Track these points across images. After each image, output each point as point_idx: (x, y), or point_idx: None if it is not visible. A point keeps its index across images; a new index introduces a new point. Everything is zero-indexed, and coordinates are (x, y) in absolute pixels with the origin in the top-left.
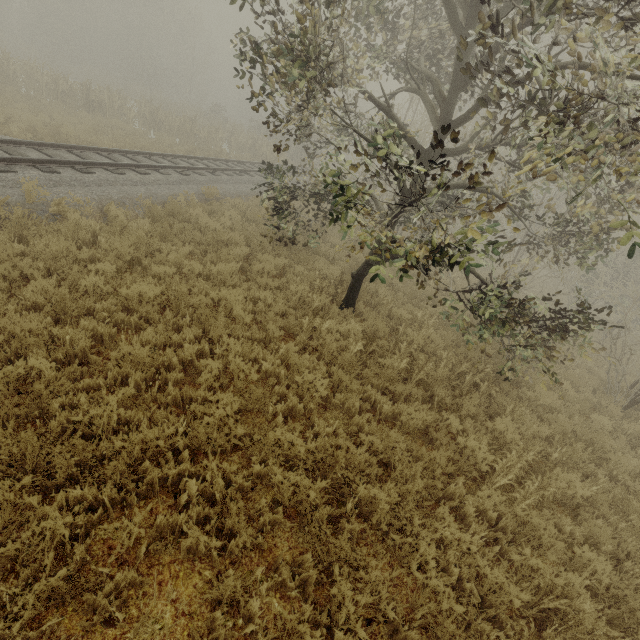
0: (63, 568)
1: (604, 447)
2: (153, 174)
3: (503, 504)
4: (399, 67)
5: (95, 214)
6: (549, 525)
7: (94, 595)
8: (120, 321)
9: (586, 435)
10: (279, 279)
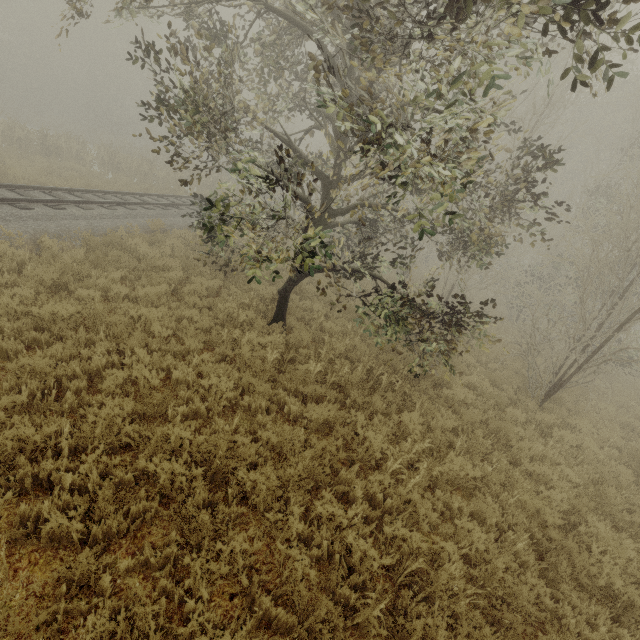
0: None
1: (509, 435)
2: (98, 209)
3: (391, 486)
4: (312, 109)
5: (27, 246)
6: (439, 504)
7: None
8: (31, 340)
9: (493, 425)
10: (211, 299)
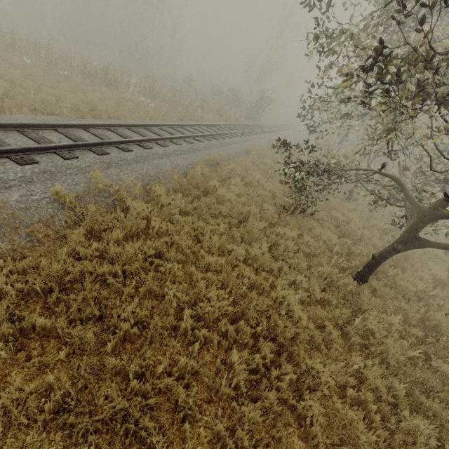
0: None
1: None
2: (170, 145)
3: None
4: None
5: (140, 193)
6: None
7: None
8: (200, 337)
9: None
10: (299, 254)
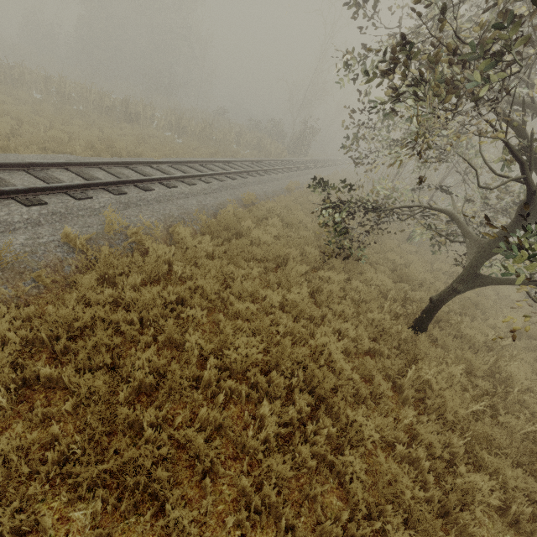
0: None
1: None
2: (198, 183)
3: None
4: None
5: (162, 236)
6: None
7: None
8: (226, 389)
9: None
10: (346, 300)
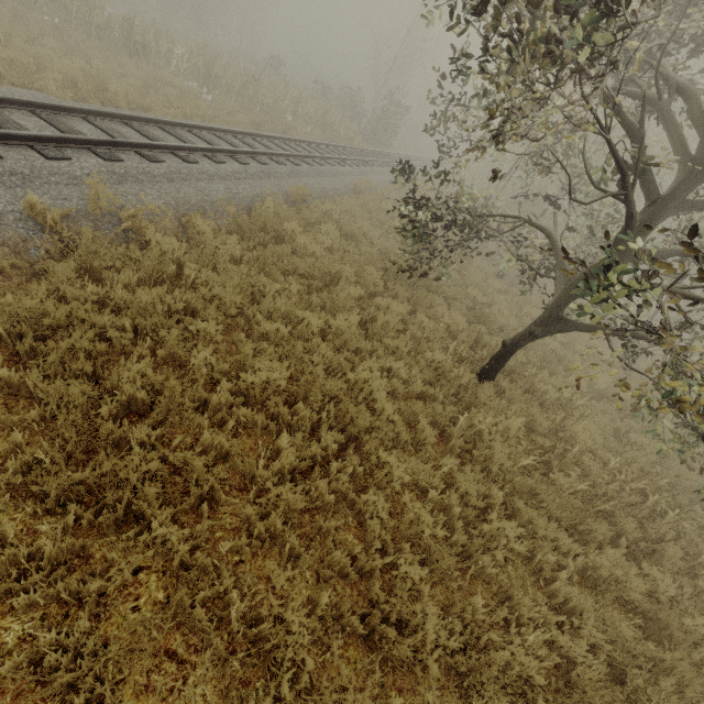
0: None
1: None
2: (229, 163)
3: None
4: None
5: (172, 227)
6: None
7: None
8: (239, 418)
9: None
10: (405, 336)
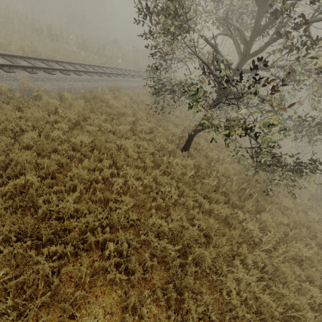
0: (49, 291)
1: (315, 230)
2: (85, 75)
3: (266, 259)
4: (220, 22)
5: (56, 96)
6: (288, 270)
7: (63, 302)
8: (71, 155)
9: (306, 223)
10: (150, 135)
